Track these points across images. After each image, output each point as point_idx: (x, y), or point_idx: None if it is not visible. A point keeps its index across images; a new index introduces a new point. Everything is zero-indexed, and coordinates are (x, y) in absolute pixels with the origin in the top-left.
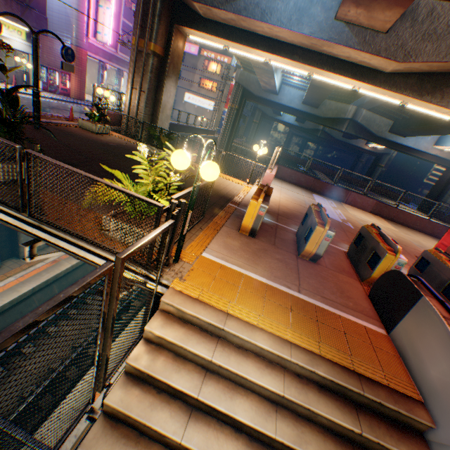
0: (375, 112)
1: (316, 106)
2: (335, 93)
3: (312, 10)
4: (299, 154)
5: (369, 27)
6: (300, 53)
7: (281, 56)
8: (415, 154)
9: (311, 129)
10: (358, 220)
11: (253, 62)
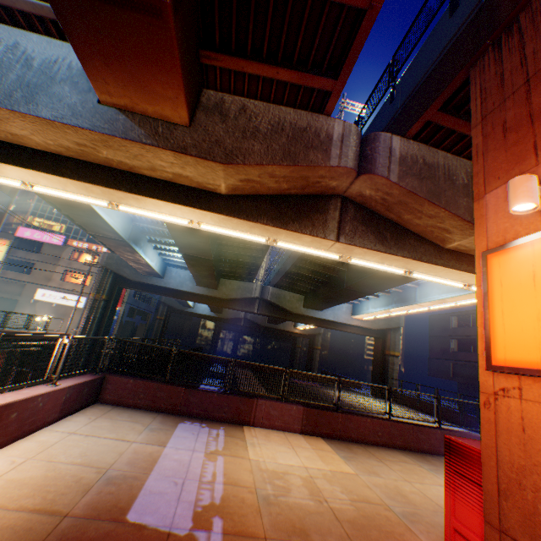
0: (283, 288)
1: (214, 286)
2: (229, 268)
3: (56, 89)
4: (152, 345)
5: (162, 119)
6: (74, 165)
7: (37, 169)
8: (340, 327)
9: (232, 318)
10: (262, 479)
11: (89, 227)
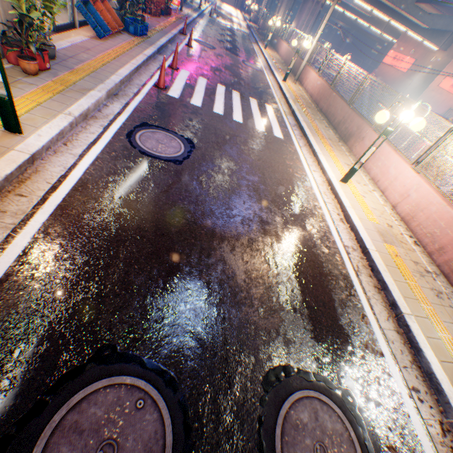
0: None
1: None
2: None
3: None
4: None
5: None
6: (343, 6)
7: (337, 6)
8: (370, 37)
9: None
10: None
11: None
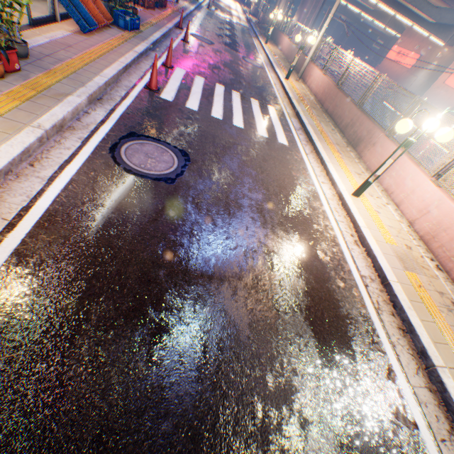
0: None
1: None
2: None
3: None
4: None
5: None
6: None
7: None
8: (372, 31)
9: None
10: None
11: None
